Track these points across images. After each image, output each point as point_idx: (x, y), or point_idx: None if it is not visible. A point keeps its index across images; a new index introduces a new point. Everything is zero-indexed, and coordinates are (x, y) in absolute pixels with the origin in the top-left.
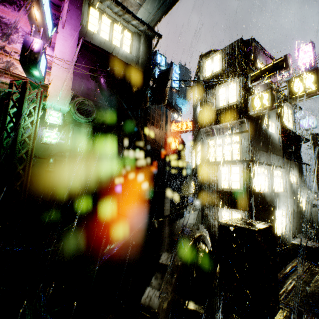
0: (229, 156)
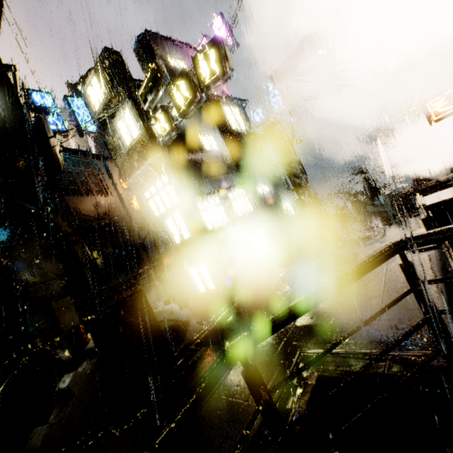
0: (169, 202)
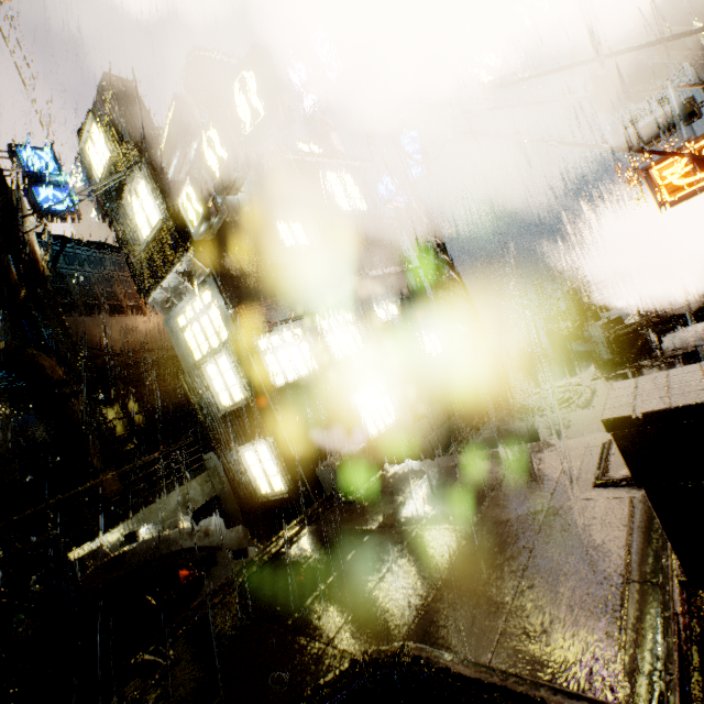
0: (214, 336)
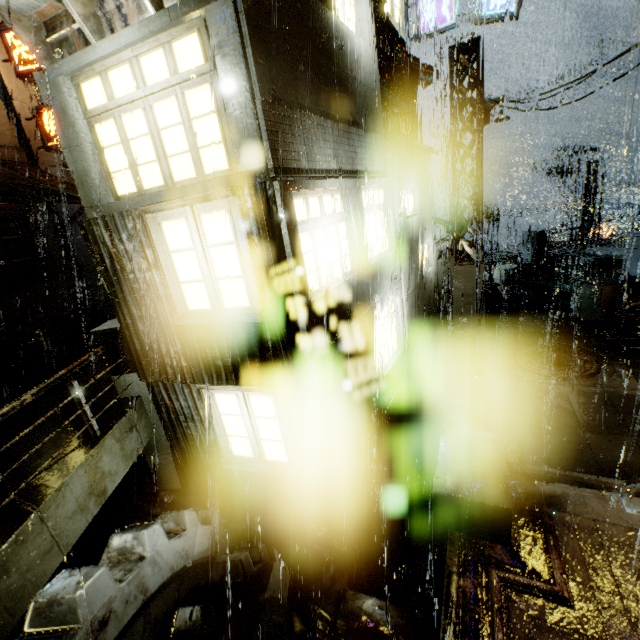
0: (186, 157)
